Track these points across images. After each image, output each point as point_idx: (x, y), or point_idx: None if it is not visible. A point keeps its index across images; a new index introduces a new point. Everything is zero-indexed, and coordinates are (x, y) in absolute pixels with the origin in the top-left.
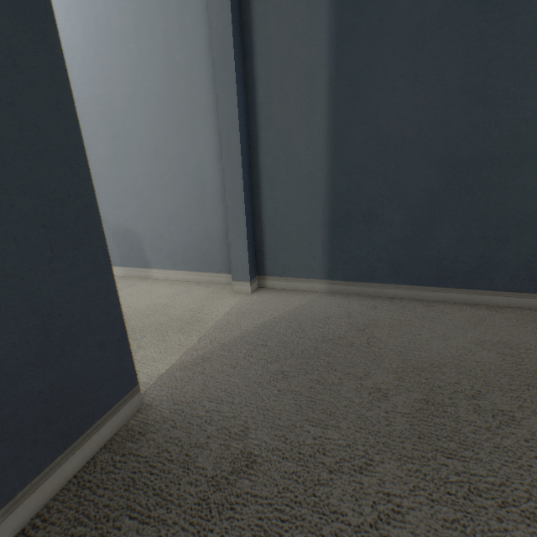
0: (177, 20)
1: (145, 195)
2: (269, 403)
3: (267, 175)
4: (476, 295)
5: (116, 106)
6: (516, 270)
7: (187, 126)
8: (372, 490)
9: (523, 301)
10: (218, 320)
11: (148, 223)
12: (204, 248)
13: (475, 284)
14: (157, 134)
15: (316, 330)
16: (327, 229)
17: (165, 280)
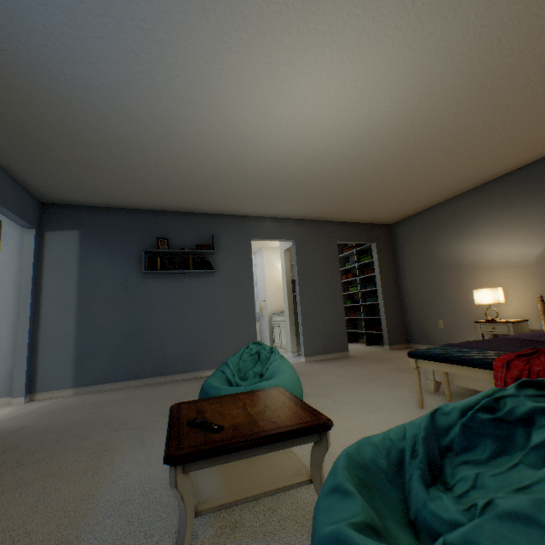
0: (0, 277)
1: None
2: (34, 420)
3: (43, 341)
4: (141, 381)
5: None
6: (152, 369)
7: None
8: (64, 420)
9: (157, 380)
10: (4, 414)
11: None
12: None
13: (140, 377)
14: None
15: (61, 404)
16: (75, 363)
17: None
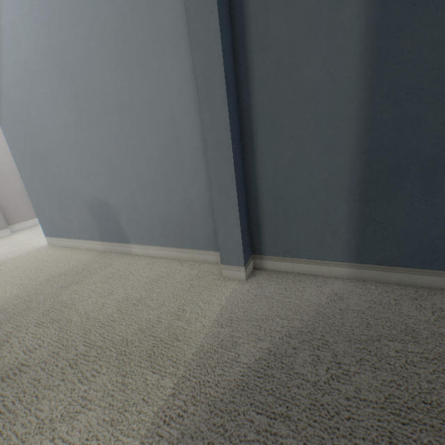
0: None
1: (115, 162)
2: None
3: (263, 121)
4: None
5: (72, 56)
6: None
7: (153, 67)
8: None
9: None
10: (204, 336)
11: (121, 194)
12: (185, 221)
13: None
14: (119, 84)
15: (370, 374)
16: (356, 192)
17: (145, 257)
